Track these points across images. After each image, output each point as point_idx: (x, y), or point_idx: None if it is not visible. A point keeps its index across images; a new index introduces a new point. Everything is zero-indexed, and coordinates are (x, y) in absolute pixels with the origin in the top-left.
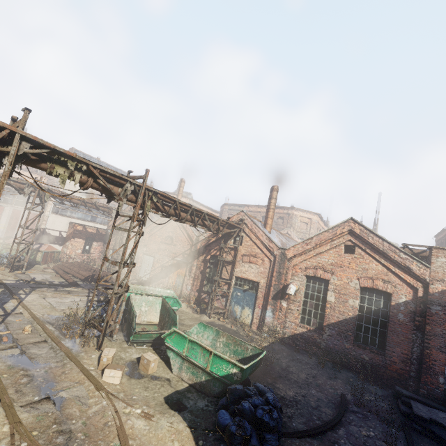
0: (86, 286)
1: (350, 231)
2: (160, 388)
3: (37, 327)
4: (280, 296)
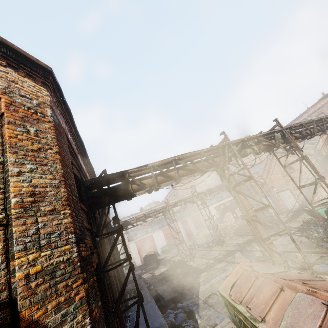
0: (269, 231)
1: None
2: None
3: (298, 254)
4: None
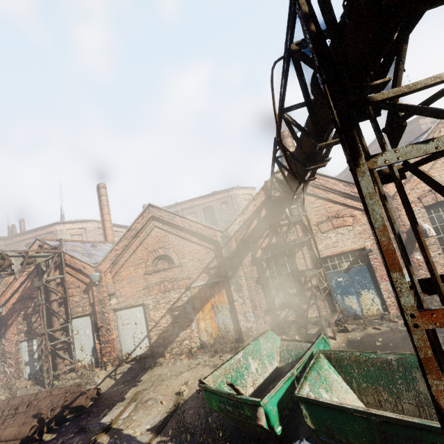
0: None
1: None
2: None
3: None
4: (411, 248)
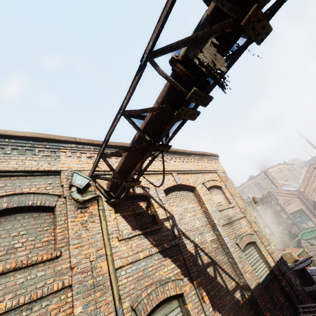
0: None
1: (314, 168)
2: None
3: None
4: (315, 207)
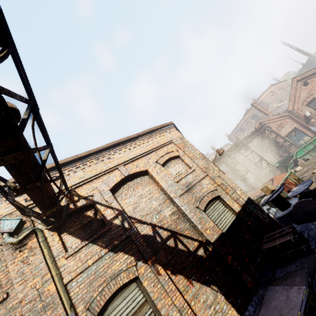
0: None
1: (297, 81)
2: (312, 160)
3: None
4: (308, 120)
